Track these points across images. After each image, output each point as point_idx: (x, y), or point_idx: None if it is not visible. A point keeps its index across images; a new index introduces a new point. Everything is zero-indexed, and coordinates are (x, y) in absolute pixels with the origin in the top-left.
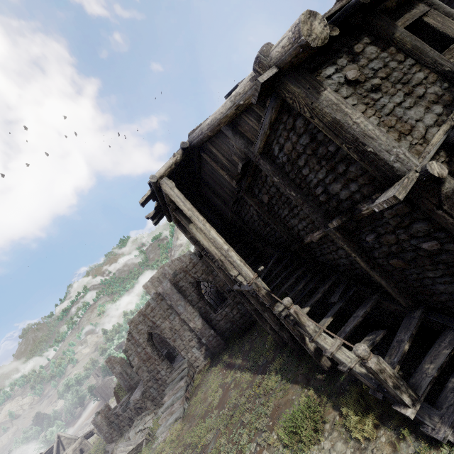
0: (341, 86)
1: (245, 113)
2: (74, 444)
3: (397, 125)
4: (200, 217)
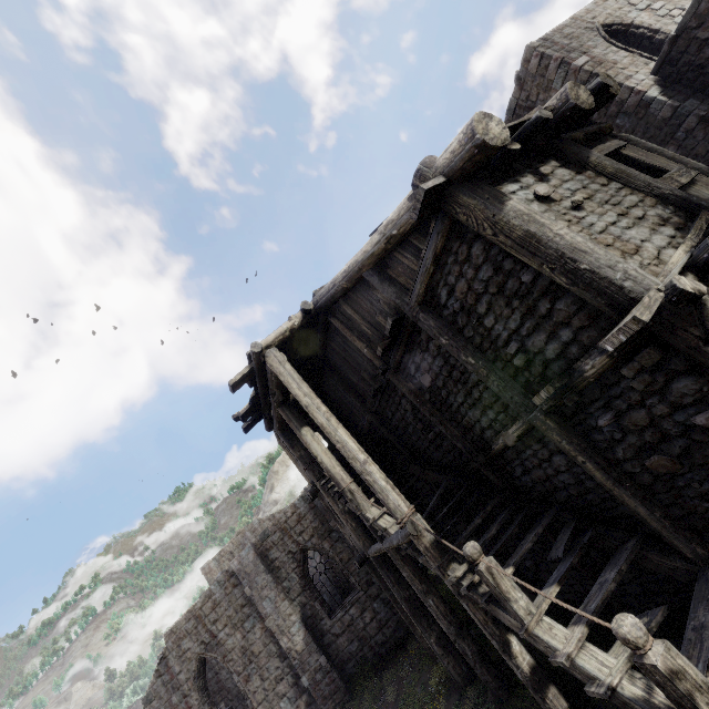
0: (530, 202)
1: (398, 248)
2: None
3: (616, 243)
4: (322, 407)
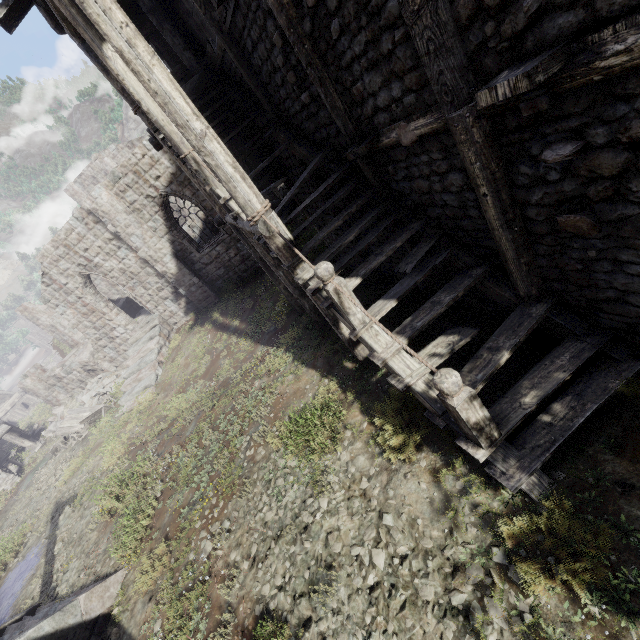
0: None
1: None
2: (10, 400)
3: None
4: (114, 11)
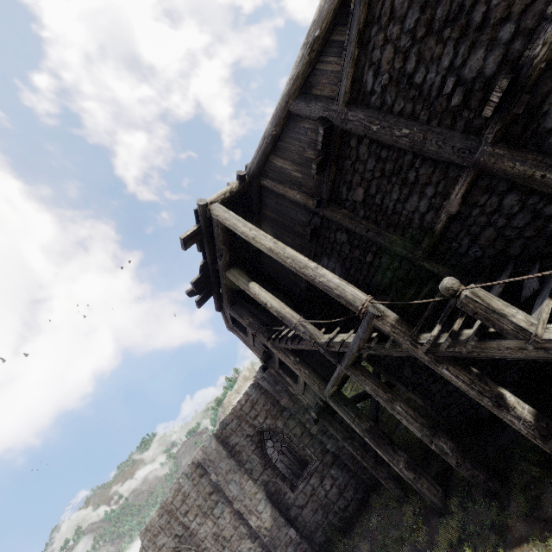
0: None
1: (320, 58)
2: None
3: None
4: (268, 235)
